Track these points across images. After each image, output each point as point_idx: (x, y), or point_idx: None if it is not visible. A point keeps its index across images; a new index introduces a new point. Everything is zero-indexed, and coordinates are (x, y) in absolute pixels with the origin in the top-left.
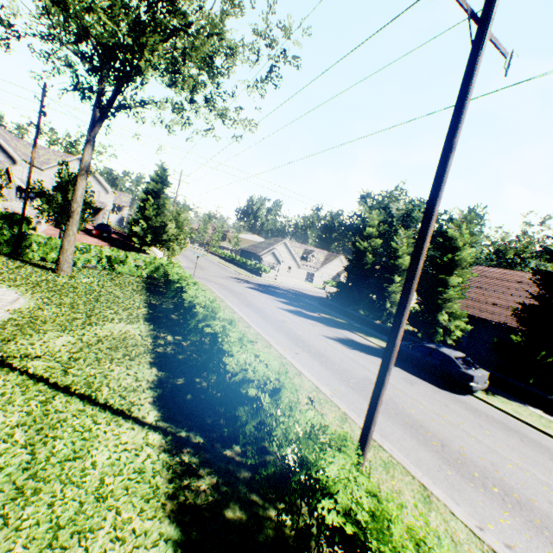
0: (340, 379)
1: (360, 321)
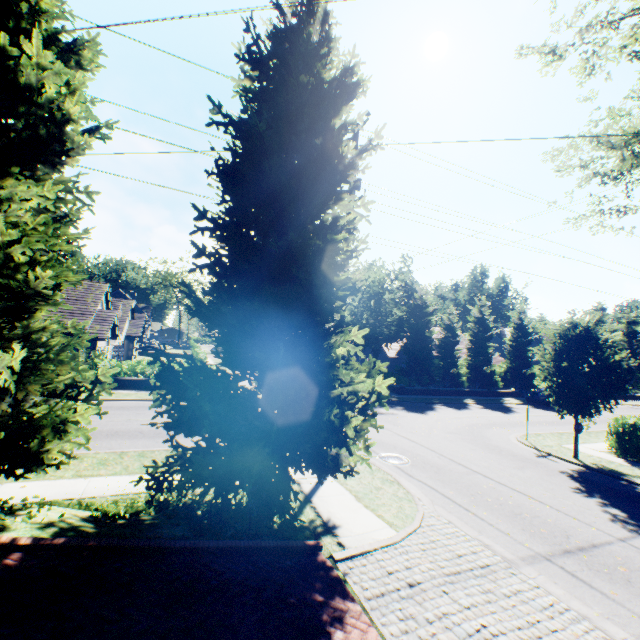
0: None
1: (454, 394)
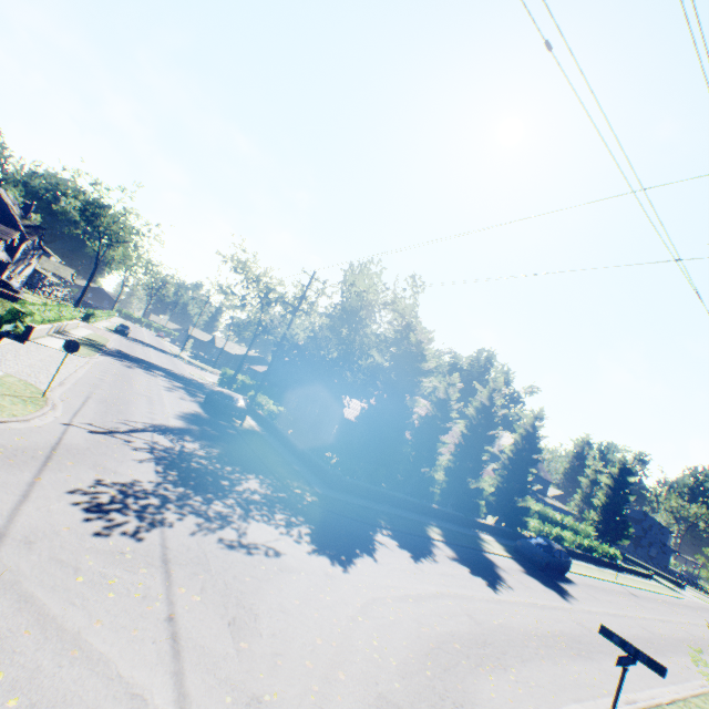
0: (685, 655)
1: (415, 509)
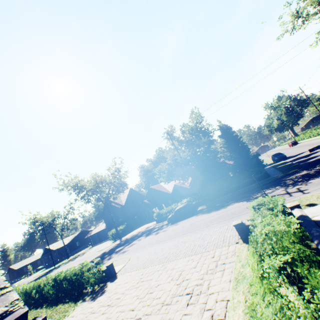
0: None
1: None
